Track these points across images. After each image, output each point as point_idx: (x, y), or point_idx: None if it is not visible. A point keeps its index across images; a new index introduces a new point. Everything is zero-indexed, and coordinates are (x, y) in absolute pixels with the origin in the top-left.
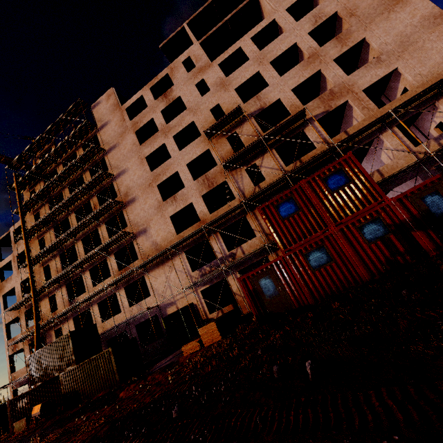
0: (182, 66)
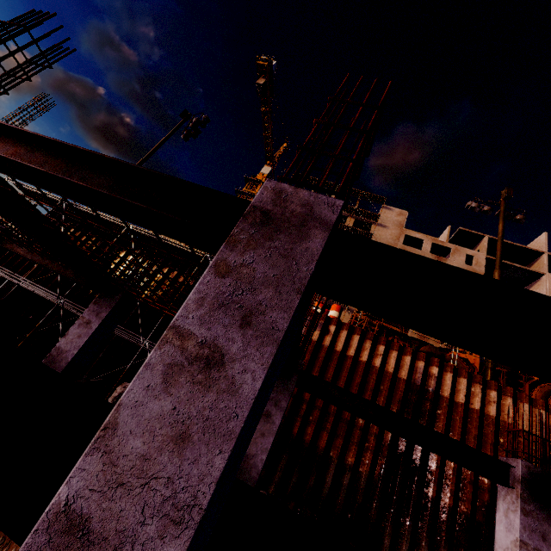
0: (465, 256)
